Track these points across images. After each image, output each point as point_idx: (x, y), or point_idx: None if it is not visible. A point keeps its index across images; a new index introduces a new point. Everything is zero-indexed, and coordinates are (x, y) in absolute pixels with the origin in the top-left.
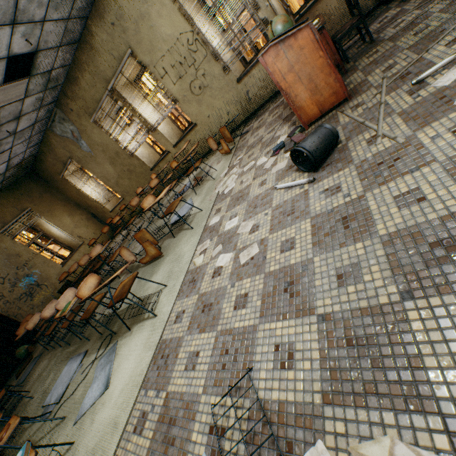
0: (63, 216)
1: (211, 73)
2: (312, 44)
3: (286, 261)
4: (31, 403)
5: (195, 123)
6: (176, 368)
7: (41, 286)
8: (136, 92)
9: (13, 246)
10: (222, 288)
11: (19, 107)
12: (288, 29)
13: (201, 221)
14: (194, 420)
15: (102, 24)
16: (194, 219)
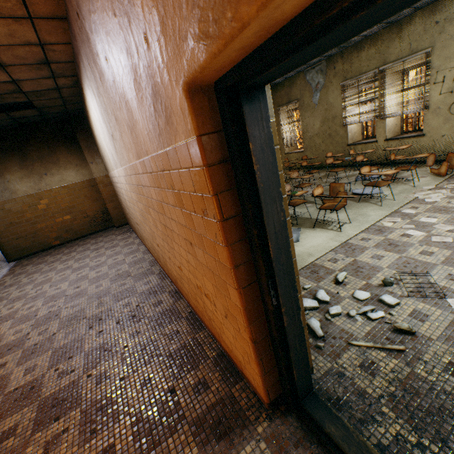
0: None
1: None
2: None
3: None
4: None
5: (424, 134)
6: (362, 254)
7: None
8: (396, 81)
9: None
10: (409, 243)
11: None
12: None
13: (391, 206)
14: (378, 272)
15: (427, 18)
16: (382, 201)
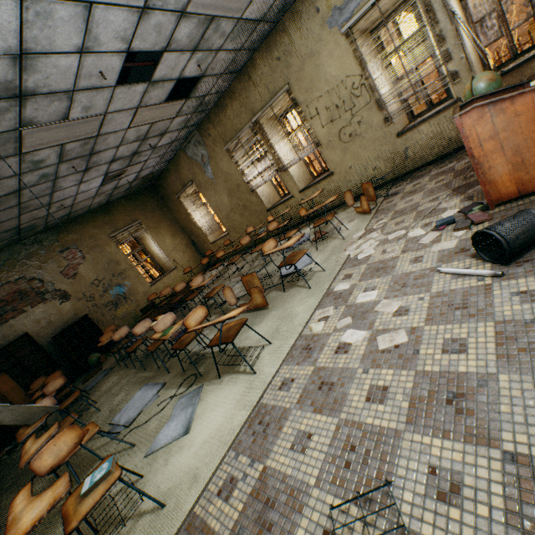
0: (165, 236)
1: (369, 122)
2: (534, 112)
3: (450, 365)
4: (97, 415)
5: (332, 172)
6: (278, 441)
7: (127, 299)
8: (278, 128)
9: (116, 253)
10: (349, 370)
11: (168, 124)
12: (498, 89)
13: (322, 283)
14: (301, 513)
15: (267, 58)
16: (312, 278)
